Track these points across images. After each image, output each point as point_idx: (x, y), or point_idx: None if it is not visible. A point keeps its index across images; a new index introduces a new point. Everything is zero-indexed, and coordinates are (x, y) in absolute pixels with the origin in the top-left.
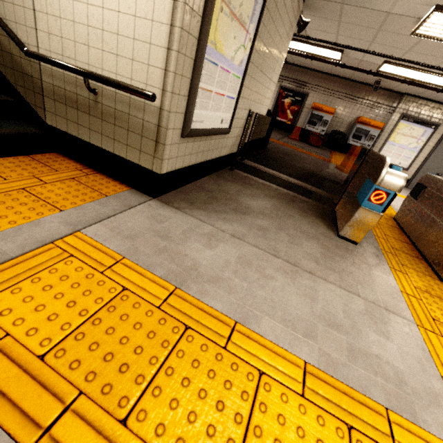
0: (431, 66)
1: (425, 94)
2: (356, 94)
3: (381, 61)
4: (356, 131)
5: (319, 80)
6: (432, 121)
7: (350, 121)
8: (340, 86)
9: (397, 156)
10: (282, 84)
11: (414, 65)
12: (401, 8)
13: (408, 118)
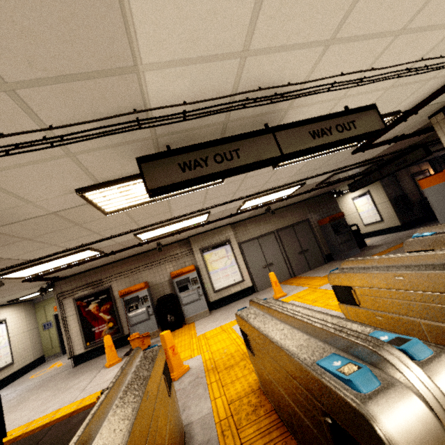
0: (169, 219)
1: (199, 230)
2: (154, 259)
3: (132, 235)
4: (178, 284)
5: (112, 270)
6: (222, 241)
7: (168, 280)
8: (135, 263)
9: (227, 277)
10: (75, 296)
11: (159, 224)
12: (54, 205)
13: (206, 249)
